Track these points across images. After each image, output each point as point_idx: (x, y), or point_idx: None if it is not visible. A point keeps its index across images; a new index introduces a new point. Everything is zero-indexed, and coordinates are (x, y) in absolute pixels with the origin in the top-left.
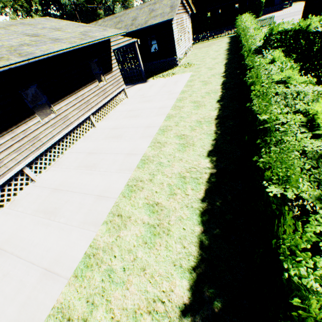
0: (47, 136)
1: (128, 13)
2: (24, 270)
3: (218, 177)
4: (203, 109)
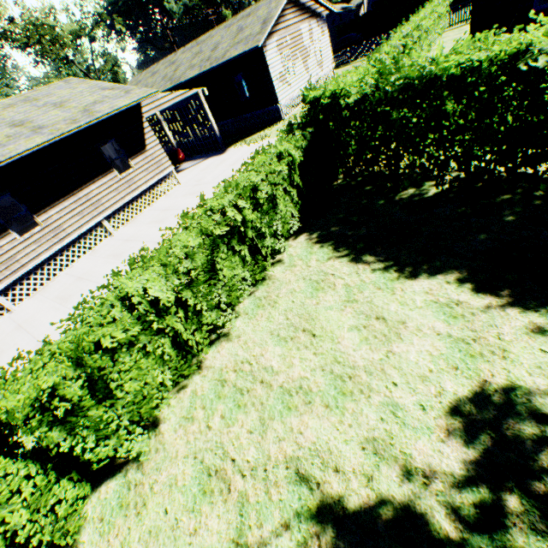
0: (29, 255)
1: (213, 35)
2: None
3: None
4: None
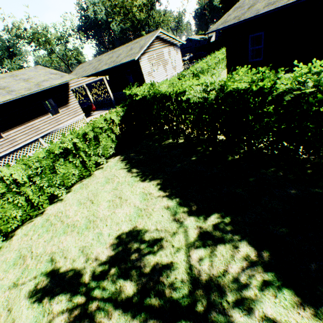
0: None
1: (120, 49)
2: None
3: None
4: None
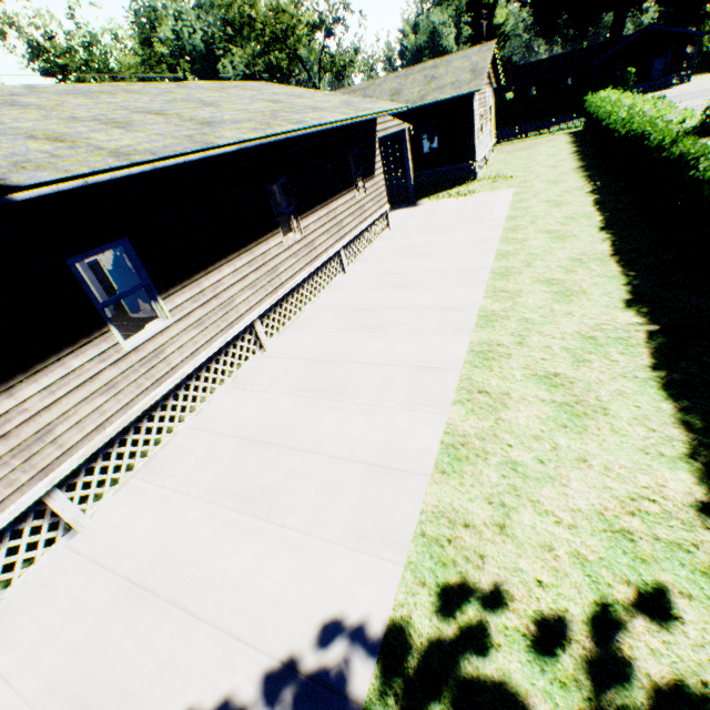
0: (287, 271)
1: (380, 84)
2: (327, 467)
3: (668, 335)
4: (573, 241)
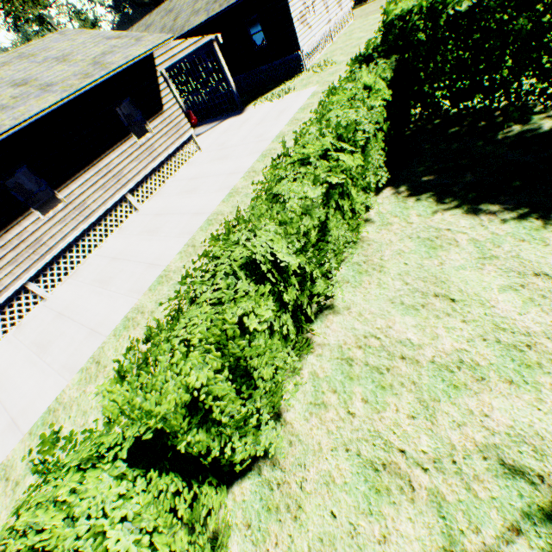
0: (55, 236)
1: None
2: None
3: None
4: None
